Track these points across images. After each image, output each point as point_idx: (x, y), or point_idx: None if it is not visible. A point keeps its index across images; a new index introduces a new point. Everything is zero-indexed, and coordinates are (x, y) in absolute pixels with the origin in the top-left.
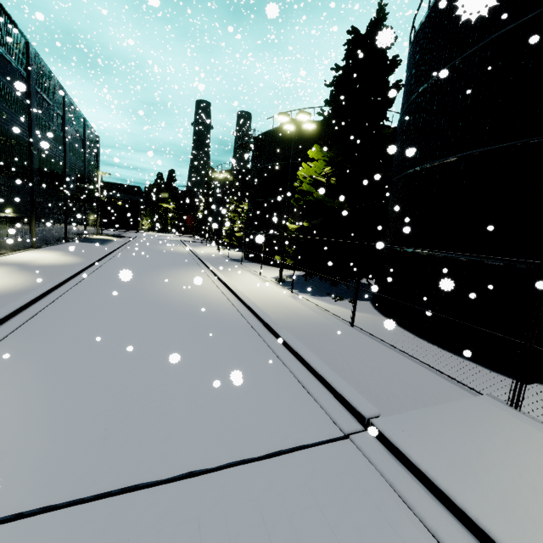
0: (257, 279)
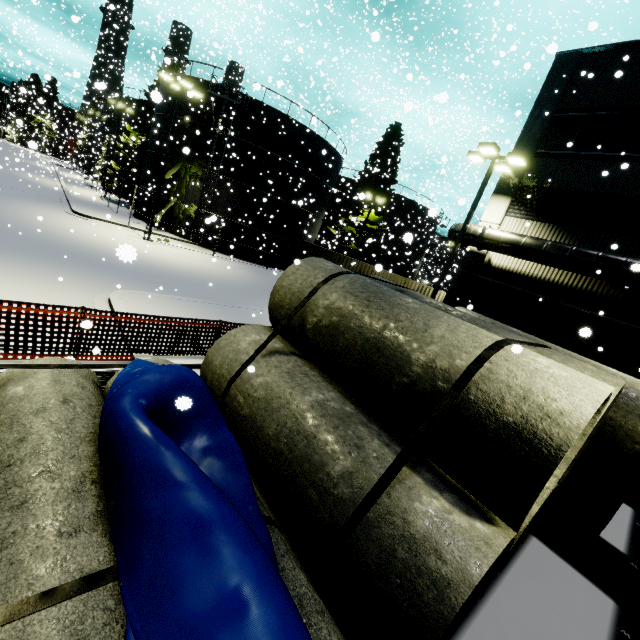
0: (91, 193)
